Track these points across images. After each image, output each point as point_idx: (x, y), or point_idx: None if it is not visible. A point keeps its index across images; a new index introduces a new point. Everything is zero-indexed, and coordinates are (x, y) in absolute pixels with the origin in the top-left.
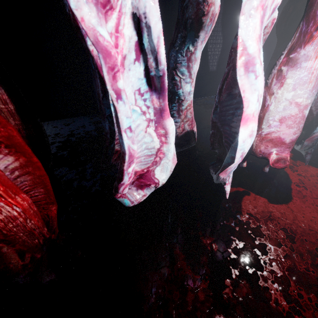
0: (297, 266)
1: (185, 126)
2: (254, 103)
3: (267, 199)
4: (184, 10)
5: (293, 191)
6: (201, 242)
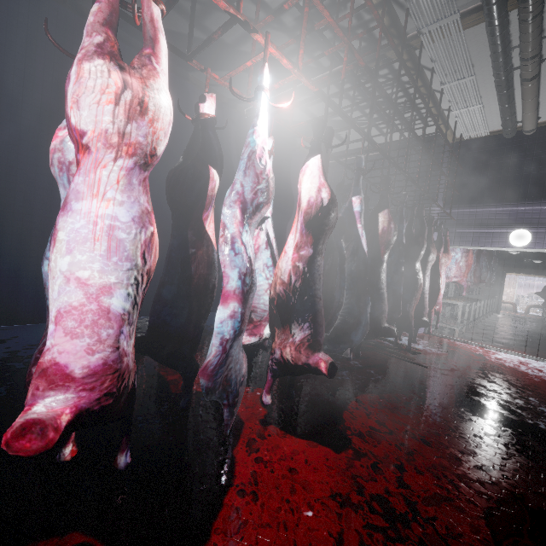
0: None
1: None
2: None
3: None
4: None
5: (224, 513)
6: None
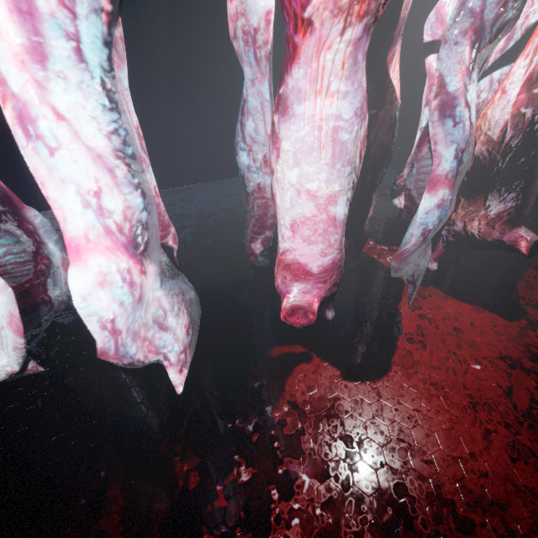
0: (342, 527)
1: None
2: (76, 212)
3: (340, 371)
4: None
5: (398, 352)
6: (171, 468)
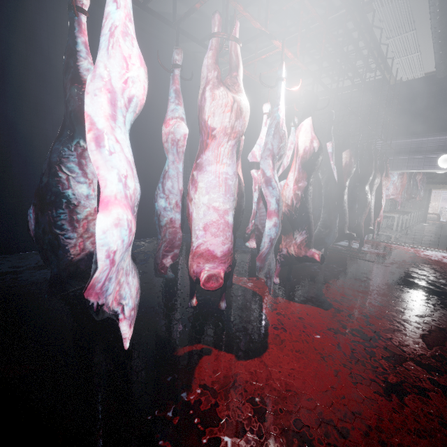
0: None
1: (85, 244)
2: (114, 183)
3: (234, 355)
4: (67, 104)
5: (270, 336)
6: None
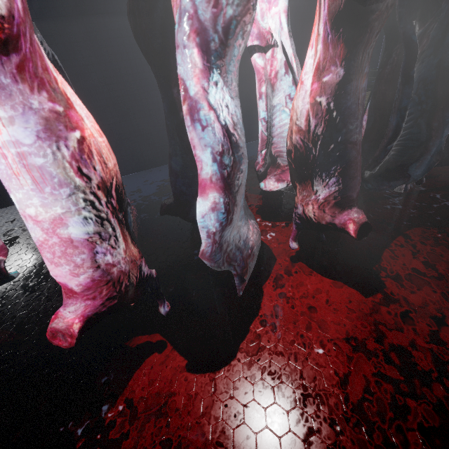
0: None
1: None
2: None
3: (186, 361)
4: None
5: (247, 337)
6: None
